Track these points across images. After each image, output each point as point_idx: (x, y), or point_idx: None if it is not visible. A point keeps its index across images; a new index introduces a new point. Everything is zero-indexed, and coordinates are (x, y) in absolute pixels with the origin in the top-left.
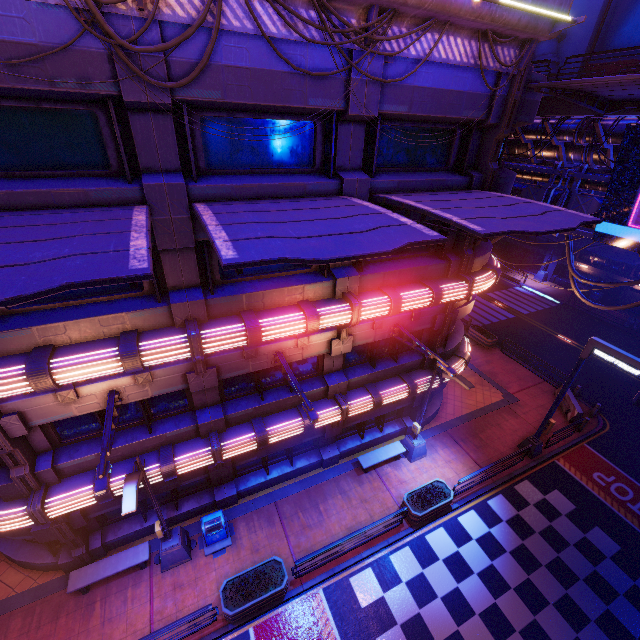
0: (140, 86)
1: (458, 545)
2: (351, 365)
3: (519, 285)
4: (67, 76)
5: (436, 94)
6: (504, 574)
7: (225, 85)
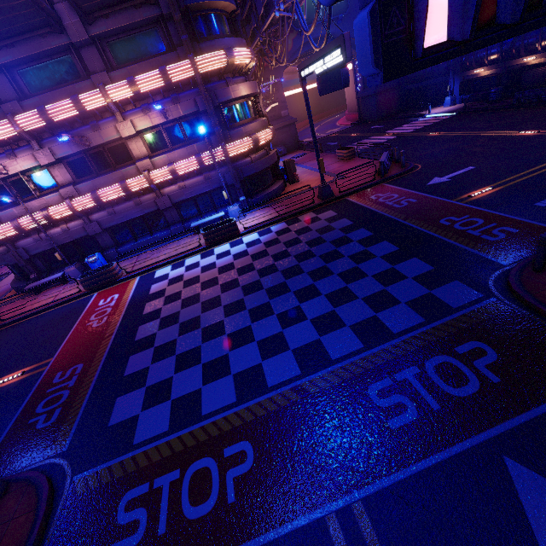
0: None
1: (232, 247)
2: (157, 153)
3: (423, 117)
4: None
5: None
6: (250, 251)
7: None
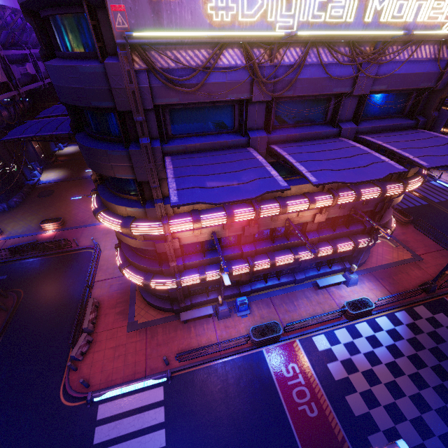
0: (260, 94)
1: (374, 332)
2: (321, 228)
3: (434, 180)
4: (233, 93)
5: (405, 76)
6: (401, 349)
7: (295, 88)
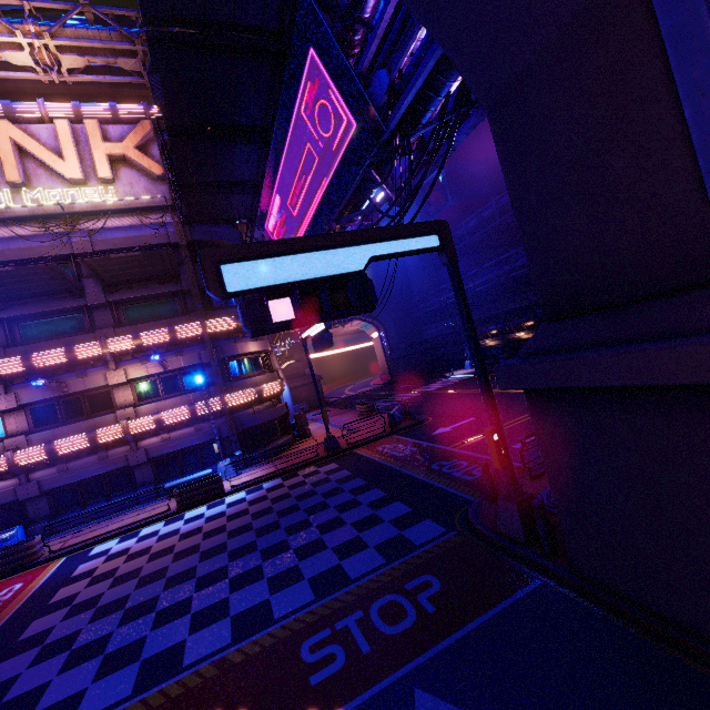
0: None
1: (208, 509)
2: (145, 401)
3: (447, 377)
4: None
5: (129, 238)
6: (229, 511)
7: (8, 255)
